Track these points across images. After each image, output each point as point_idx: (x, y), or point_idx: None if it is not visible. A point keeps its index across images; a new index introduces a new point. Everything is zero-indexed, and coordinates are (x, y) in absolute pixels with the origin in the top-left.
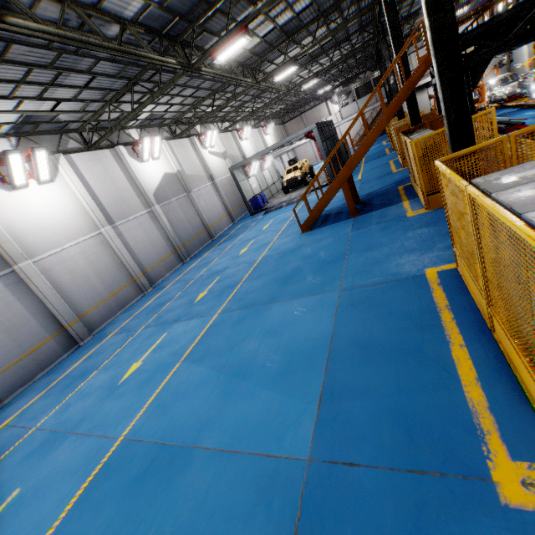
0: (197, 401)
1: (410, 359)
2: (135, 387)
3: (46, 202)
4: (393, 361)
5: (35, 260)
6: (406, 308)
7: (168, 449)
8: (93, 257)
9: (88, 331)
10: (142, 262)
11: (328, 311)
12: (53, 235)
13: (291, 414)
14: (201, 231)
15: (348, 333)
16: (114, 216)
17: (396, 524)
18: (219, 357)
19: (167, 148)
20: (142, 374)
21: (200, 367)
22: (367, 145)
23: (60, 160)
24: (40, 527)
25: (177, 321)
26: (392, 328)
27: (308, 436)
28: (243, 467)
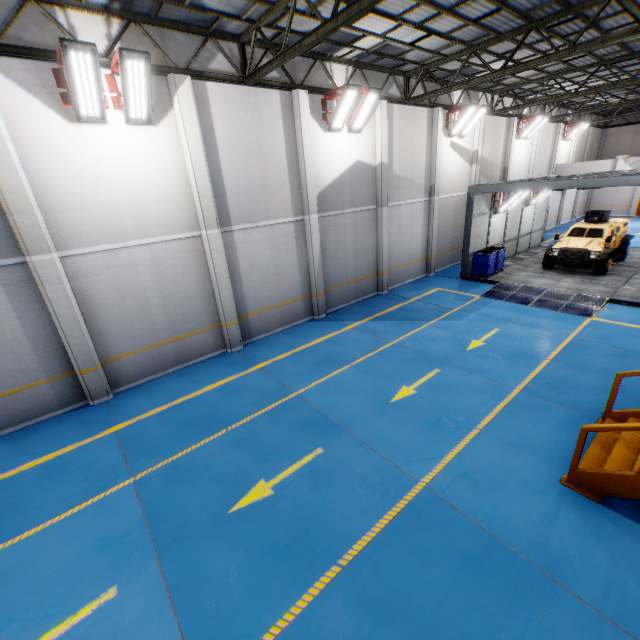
0: None
1: None
2: None
3: (127, 159)
4: None
5: (69, 253)
6: None
7: None
8: (169, 271)
9: (108, 386)
10: (247, 299)
11: None
12: (116, 219)
13: None
14: (366, 275)
15: None
16: (234, 214)
17: None
18: None
19: (383, 117)
20: None
21: None
22: None
23: (181, 87)
24: None
25: (162, 558)
26: None
27: None
28: None
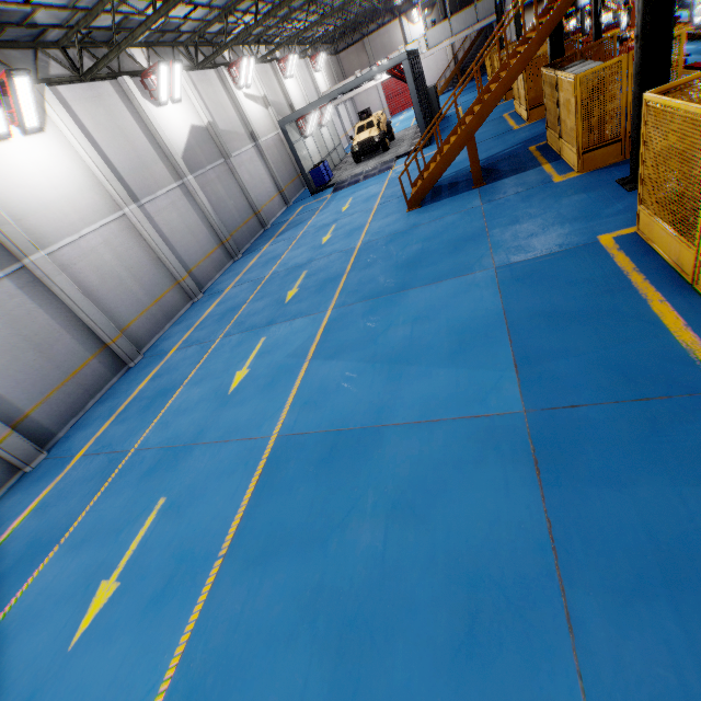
0: (358, 391)
1: (607, 319)
2: (258, 392)
3: (41, 164)
4: (588, 323)
5: (48, 252)
6: (587, 276)
7: (347, 433)
8: (121, 249)
9: (136, 349)
10: (183, 258)
11: (488, 289)
12: (62, 215)
13: (486, 382)
14: (249, 217)
15: (524, 307)
16: (136, 191)
17: (634, 435)
18: (362, 349)
19: (189, 84)
20: (258, 379)
21: (340, 362)
22: (507, 82)
23: (46, 94)
24: (223, 517)
25: (273, 324)
26: (576, 296)
27: (516, 395)
28: (452, 430)
